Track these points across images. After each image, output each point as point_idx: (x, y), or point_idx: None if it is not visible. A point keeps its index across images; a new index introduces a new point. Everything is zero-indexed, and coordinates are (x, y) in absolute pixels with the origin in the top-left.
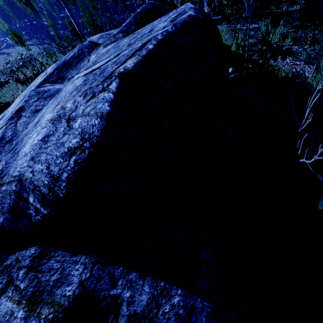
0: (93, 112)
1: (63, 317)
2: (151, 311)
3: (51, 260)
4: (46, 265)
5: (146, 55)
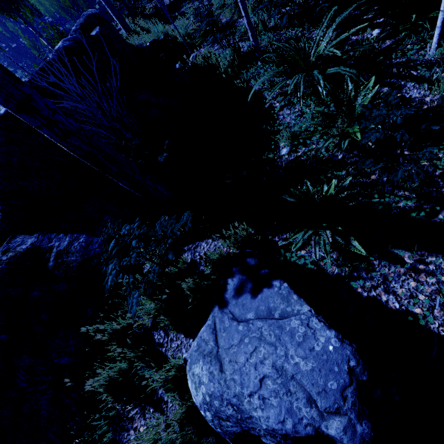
0: None
1: (20, 255)
2: (68, 247)
3: (17, 239)
4: (14, 241)
5: None
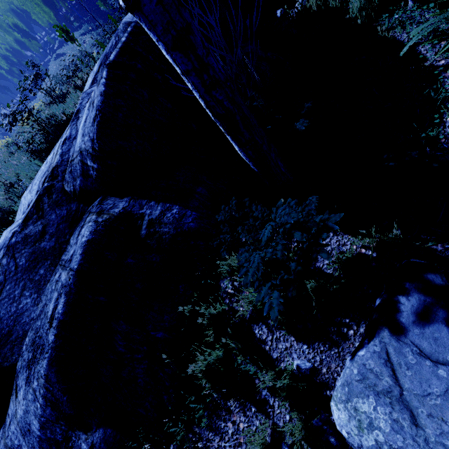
0: (99, 93)
1: (114, 218)
2: (160, 217)
3: (108, 201)
4: (105, 202)
5: (121, 47)
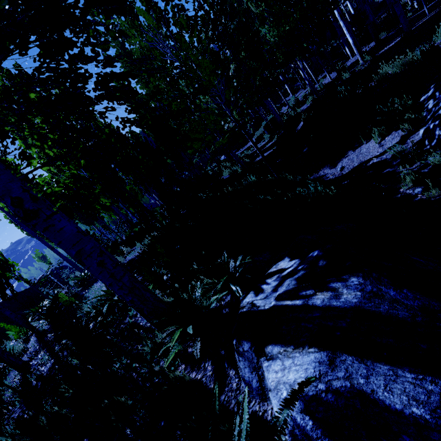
0: None
1: None
2: None
3: None
4: None
5: None
